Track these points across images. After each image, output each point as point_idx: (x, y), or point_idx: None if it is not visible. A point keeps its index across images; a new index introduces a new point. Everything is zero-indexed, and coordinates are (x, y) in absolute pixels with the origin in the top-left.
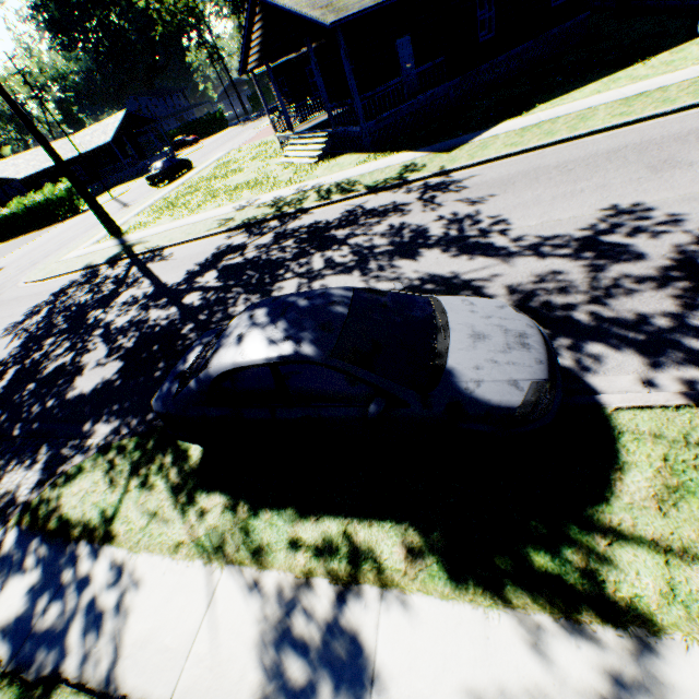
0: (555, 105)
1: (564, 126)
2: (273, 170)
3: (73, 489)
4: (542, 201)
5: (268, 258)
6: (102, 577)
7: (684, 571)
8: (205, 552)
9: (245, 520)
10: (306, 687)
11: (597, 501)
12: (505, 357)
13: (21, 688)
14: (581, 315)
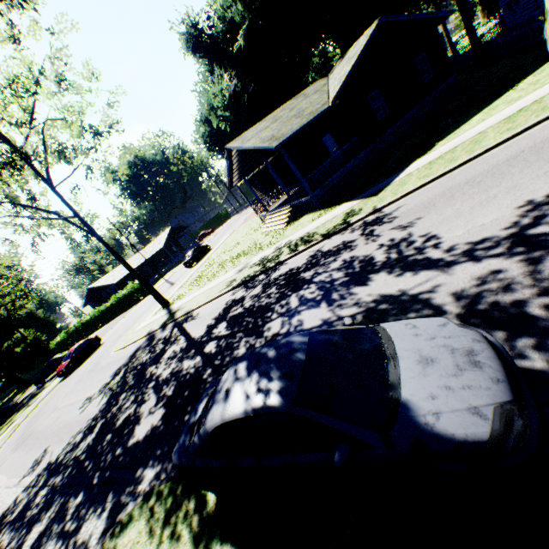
0: (450, 139)
1: (462, 151)
2: (259, 238)
3: (124, 540)
4: (462, 212)
5: (259, 304)
6: None
7: None
8: None
9: None
10: None
11: None
12: (457, 381)
13: None
14: (535, 309)
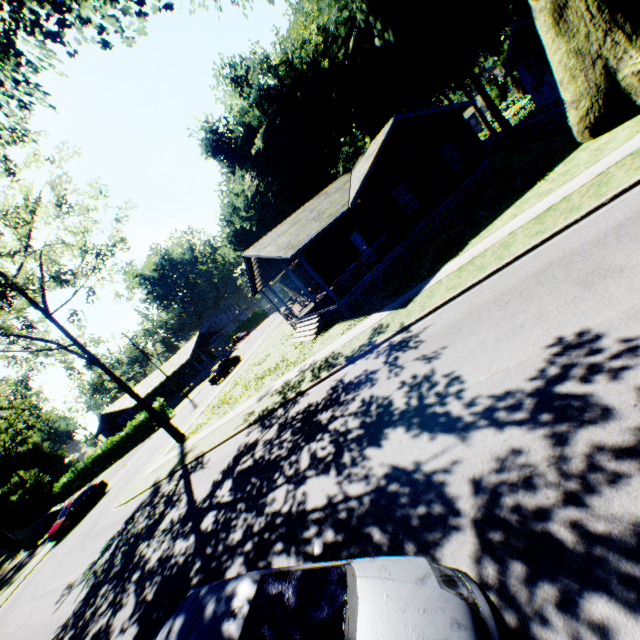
0: (483, 237)
1: (491, 257)
2: (288, 351)
3: None
4: (487, 346)
5: (269, 457)
6: None
7: None
8: None
9: None
10: None
11: None
12: None
13: None
14: (560, 528)
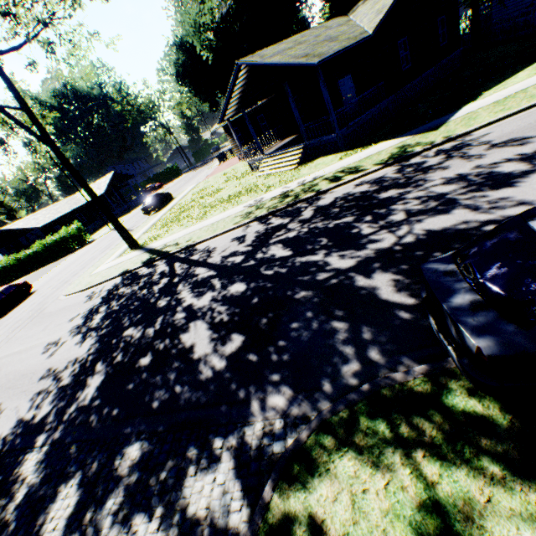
0: (501, 88)
1: None
2: (255, 182)
3: (322, 492)
4: None
5: (325, 225)
6: None
7: None
8: None
9: None
10: None
11: None
12: None
13: None
14: None
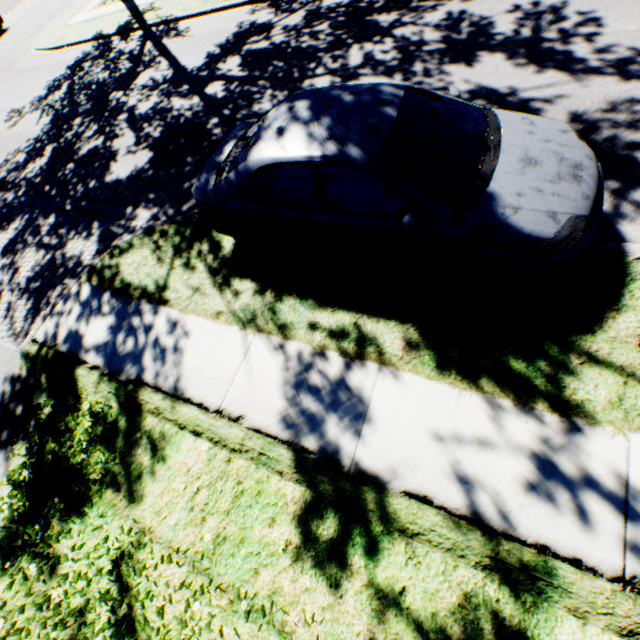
0: None
1: None
2: None
3: (128, 261)
4: None
5: (297, 46)
6: (162, 326)
7: (636, 391)
8: (241, 321)
9: (272, 303)
10: (316, 414)
11: (584, 332)
12: (551, 188)
13: (117, 384)
14: None
